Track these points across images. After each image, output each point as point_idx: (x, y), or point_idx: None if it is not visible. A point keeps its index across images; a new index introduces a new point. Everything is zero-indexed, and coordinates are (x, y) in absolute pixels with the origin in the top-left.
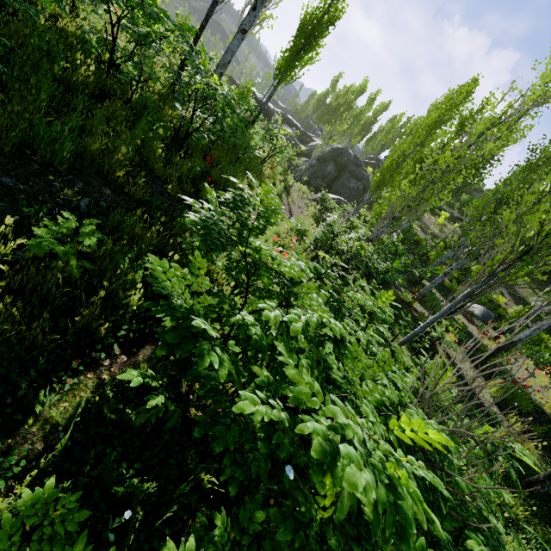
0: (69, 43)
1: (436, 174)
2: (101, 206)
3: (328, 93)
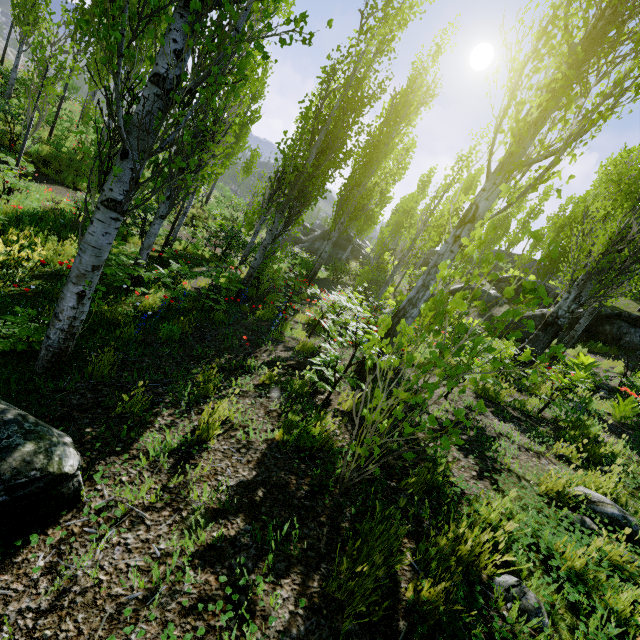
0: None
1: None
2: None
3: None
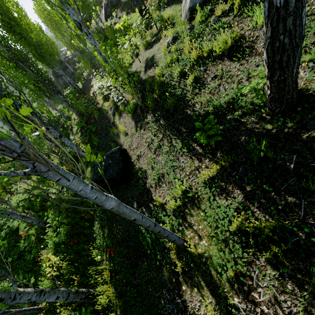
0: None
1: None
2: None
3: None
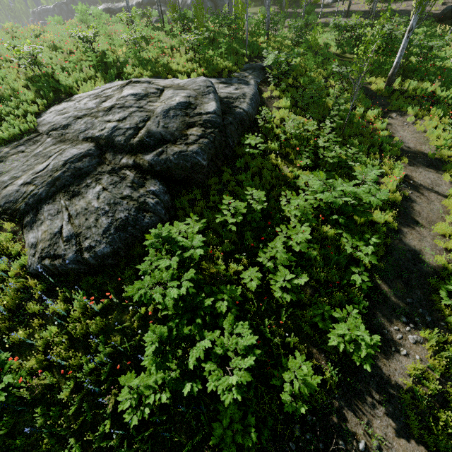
0: None
1: None
2: None
3: None
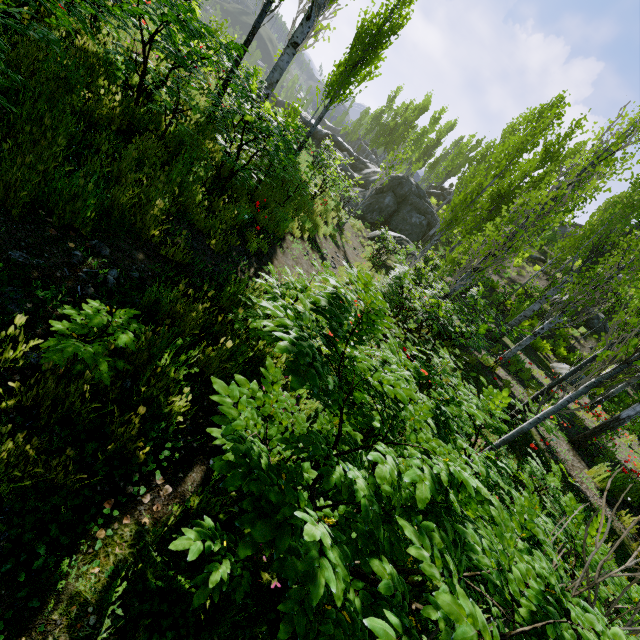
0: (90, 66)
1: (529, 218)
2: (133, 277)
3: (384, 111)
